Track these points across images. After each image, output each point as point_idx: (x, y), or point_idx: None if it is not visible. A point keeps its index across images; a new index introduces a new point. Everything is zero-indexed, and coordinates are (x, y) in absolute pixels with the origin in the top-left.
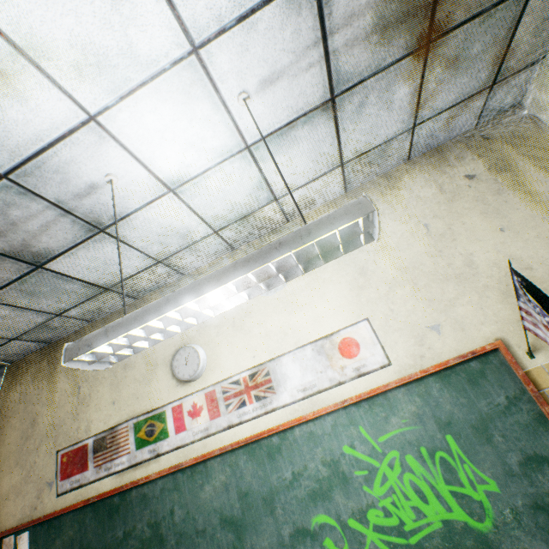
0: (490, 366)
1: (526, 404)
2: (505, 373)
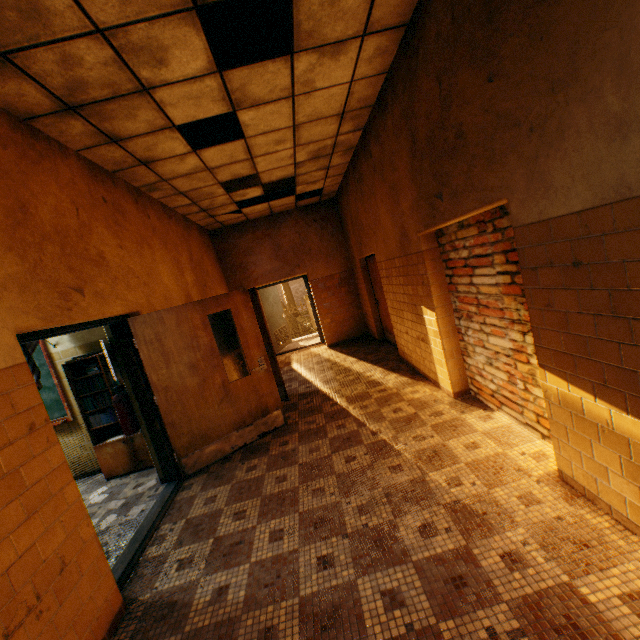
0: (36, 350)
1: (47, 367)
2: (42, 354)
